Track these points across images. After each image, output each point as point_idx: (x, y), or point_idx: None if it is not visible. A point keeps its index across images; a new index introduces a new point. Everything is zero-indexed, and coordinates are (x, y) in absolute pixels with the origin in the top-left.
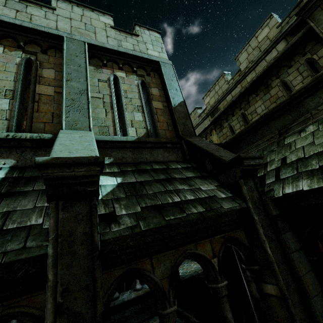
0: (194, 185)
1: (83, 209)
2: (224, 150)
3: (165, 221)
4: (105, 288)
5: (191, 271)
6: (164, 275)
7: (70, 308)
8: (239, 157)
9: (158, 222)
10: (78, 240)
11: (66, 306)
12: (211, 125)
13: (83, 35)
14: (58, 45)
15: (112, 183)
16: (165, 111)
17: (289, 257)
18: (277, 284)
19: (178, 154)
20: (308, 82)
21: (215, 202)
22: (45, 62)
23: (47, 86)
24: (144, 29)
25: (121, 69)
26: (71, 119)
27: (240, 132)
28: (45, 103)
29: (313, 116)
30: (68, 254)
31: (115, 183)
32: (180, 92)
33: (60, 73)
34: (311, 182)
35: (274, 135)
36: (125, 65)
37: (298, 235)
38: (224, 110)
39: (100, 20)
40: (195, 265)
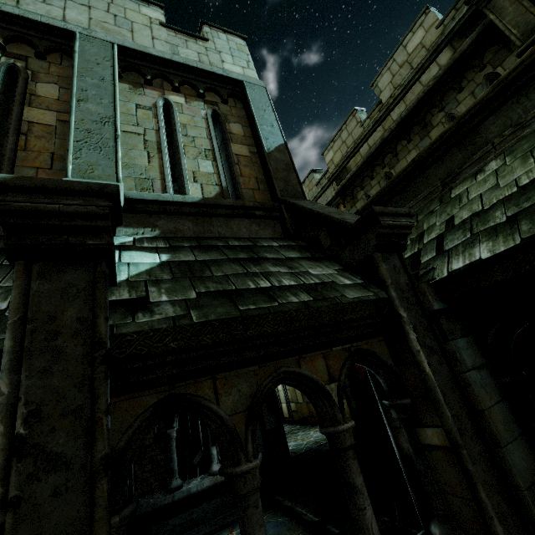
0: (297, 268)
1: (79, 278)
2: (351, 214)
3: (239, 311)
4: (123, 426)
5: (309, 442)
6: (238, 408)
7: (42, 446)
8: (372, 212)
9: (224, 313)
10: (67, 330)
11: (34, 441)
12: (338, 198)
13: (110, 33)
14: (66, 46)
15: (152, 261)
16: (253, 160)
17: (462, 379)
18: (443, 424)
19: (276, 229)
20: (485, 92)
21: (332, 289)
22: (42, 72)
23: (45, 110)
24: (218, 30)
25: (177, 91)
26: (84, 162)
27: (381, 191)
28: (40, 137)
29: (496, 147)
30: (44, 351)
31: (157, 262)
32: (279, 129)
33: (69, 92)
34: (494, 244)
35: (435, 187)
36: (185, 86)
37: (477, 345)
38: (358, 170)
39: (142, 13)
40: (316, 433)
